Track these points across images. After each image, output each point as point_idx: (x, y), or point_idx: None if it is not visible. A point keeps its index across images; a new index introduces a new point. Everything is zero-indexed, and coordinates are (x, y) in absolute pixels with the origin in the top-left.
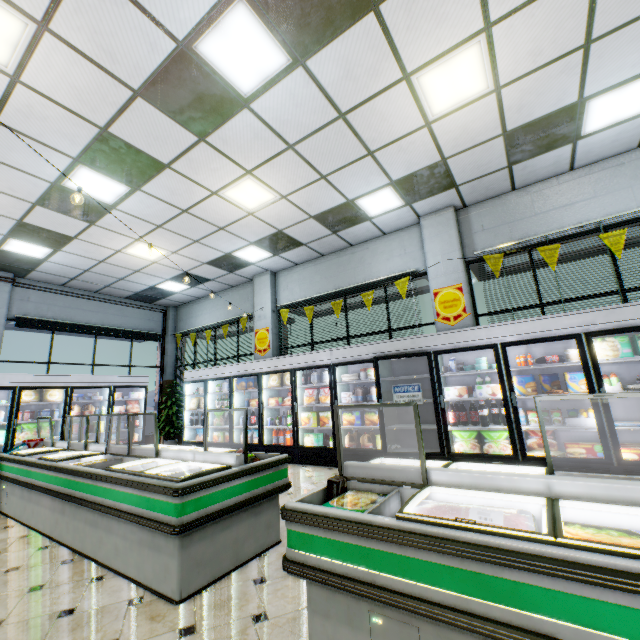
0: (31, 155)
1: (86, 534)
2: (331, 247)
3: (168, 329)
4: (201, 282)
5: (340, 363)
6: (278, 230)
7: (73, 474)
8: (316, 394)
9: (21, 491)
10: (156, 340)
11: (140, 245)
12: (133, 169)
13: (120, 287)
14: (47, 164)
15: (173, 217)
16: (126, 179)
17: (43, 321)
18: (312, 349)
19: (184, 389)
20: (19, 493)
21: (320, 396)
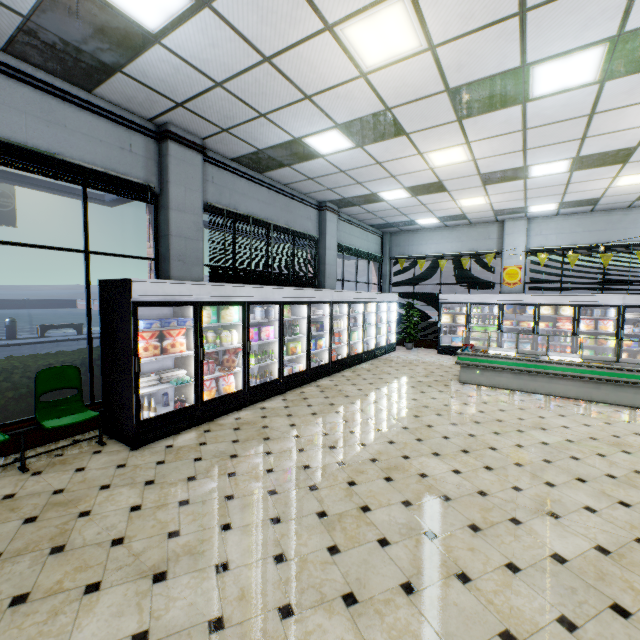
0: (554, 153)
1: (637, 399)
2: (609, 208)
3: (386, 253)
4: (455, 220)
5: (631, 306)
6: (600, 197)
7: (628, 371)
8: (593, 324)
9: (514, 375)
10: (381, 262)
11: (479, 198)
12: (598, 163)
13: (386, 219)
14: (551, 157)
15: (549, 186)
16: (578, 167)
17: (344, 247)
18: (567, 288)
19: (439, 308)
20: (510, 376)
21: (599, 326)
